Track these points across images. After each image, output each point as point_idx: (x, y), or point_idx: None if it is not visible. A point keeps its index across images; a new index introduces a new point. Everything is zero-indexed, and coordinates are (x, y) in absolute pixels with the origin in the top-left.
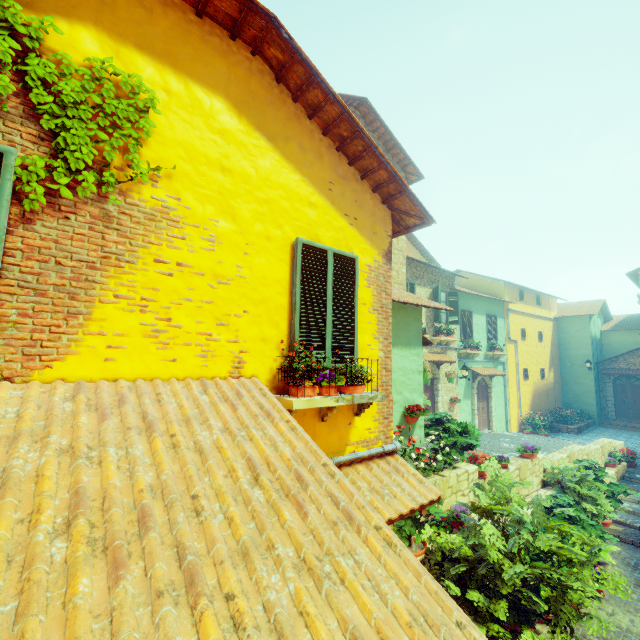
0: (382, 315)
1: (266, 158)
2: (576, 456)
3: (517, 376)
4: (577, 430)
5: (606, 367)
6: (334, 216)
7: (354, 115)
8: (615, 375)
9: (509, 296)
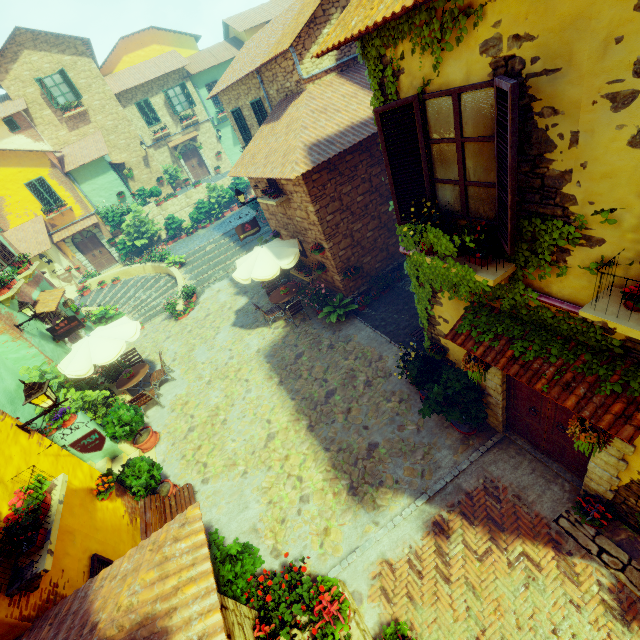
0: (64, 184)
1: (2, 171)
2: None
3: None
4: None
5: None
6: (28, 170)
7: (22, 36)
8: None
9: None
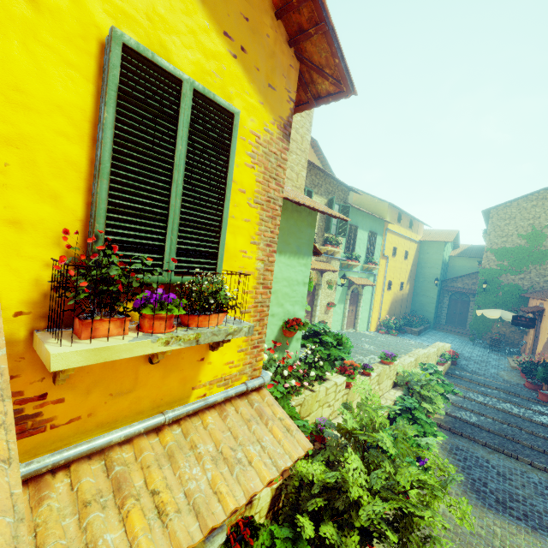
0: (267, 212)
1: None
2: (420, 359)
3: (383, 287)
4: (418, 332)
5: (448, 285)
6: (204, 26)
7: None
8: (452, 292)
9: (390, 217)
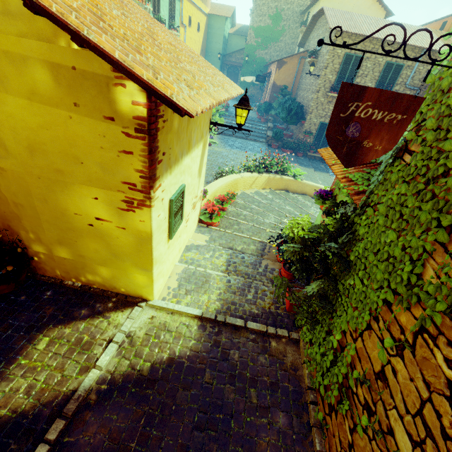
0: None
1: None
2: None
3: None
4: None
5: (227, 60)
6: None
7: None
8: (229, 66)
9: None
